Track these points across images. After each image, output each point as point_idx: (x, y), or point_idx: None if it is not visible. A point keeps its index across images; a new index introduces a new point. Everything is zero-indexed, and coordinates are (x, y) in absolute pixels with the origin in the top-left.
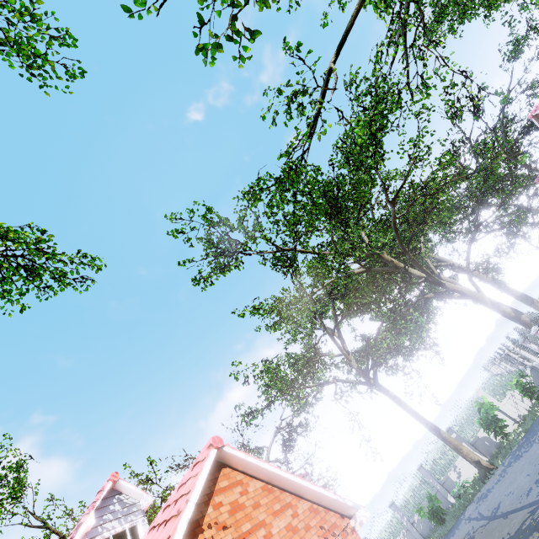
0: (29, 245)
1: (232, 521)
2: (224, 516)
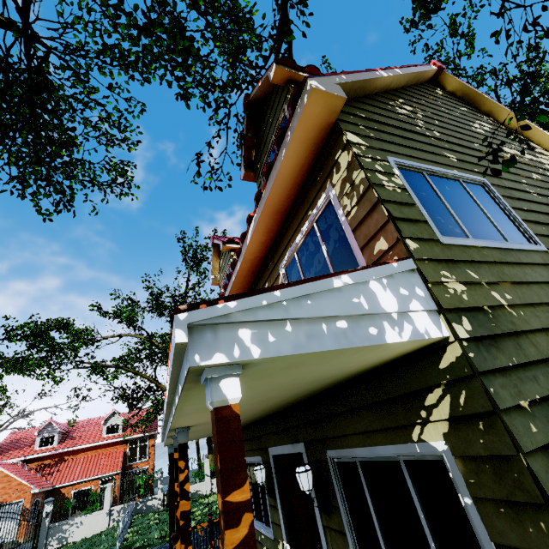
0: None
1: None
2: None
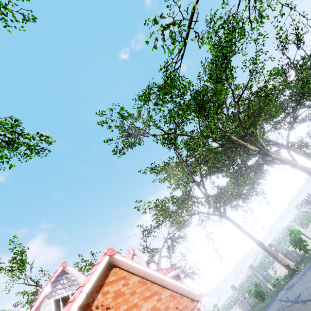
0: (8, 129)
1: (113, 304)
2: (109, 300)
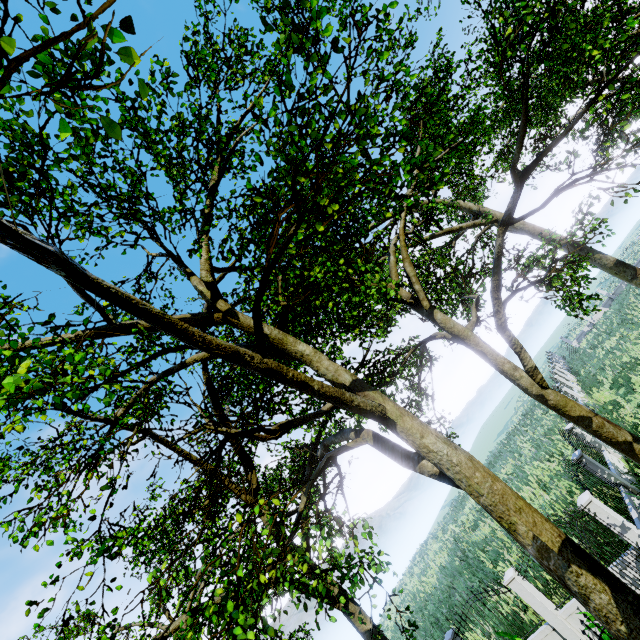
0: None
1: None
2: None
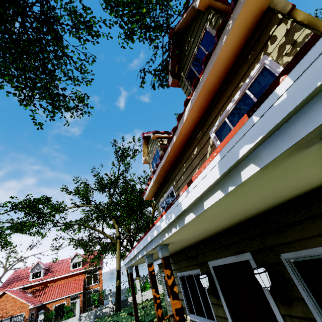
0: None
1: (0, 303)
2: None
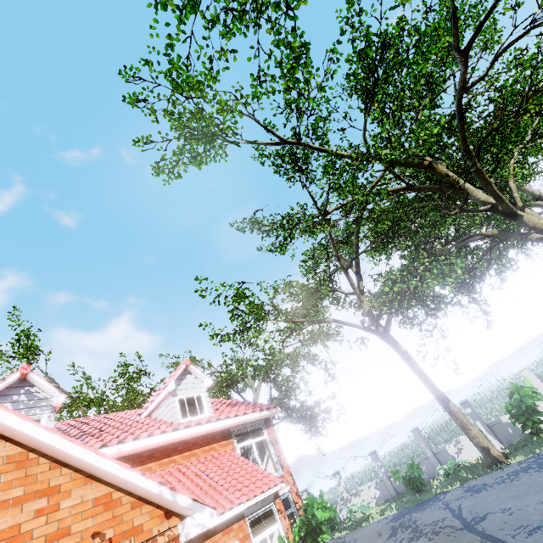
0: None
1: None
2: None
